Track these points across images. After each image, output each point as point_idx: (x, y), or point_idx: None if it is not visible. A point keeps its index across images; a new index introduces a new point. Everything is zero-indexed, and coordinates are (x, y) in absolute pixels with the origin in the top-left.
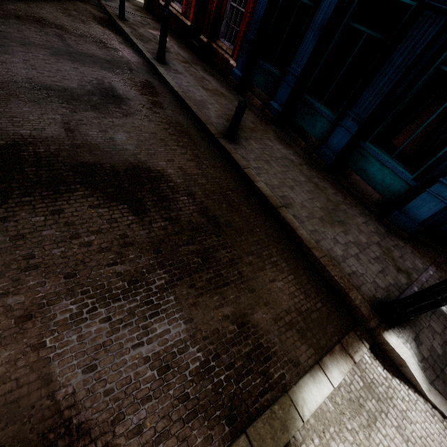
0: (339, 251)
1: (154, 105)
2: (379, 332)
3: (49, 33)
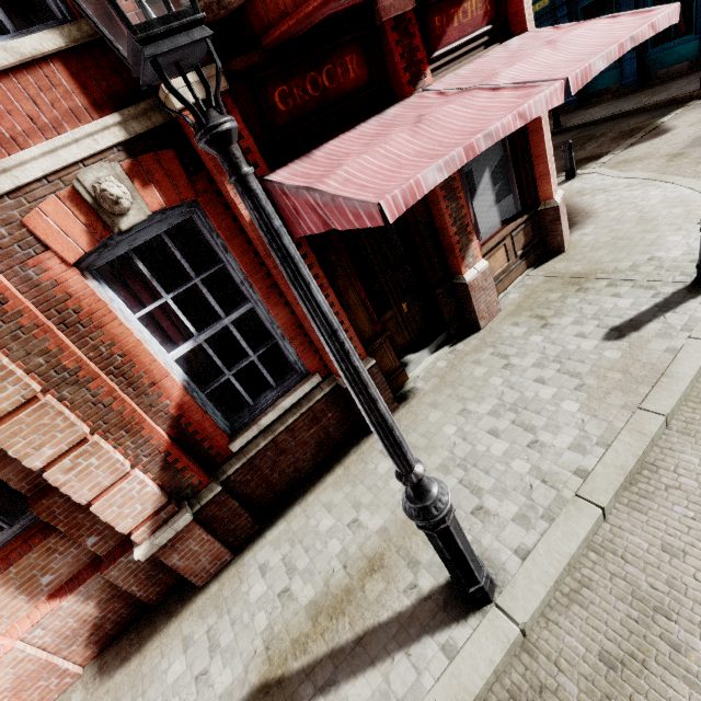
0: (664, 97)
1: None
2: (700, 92)
3: None
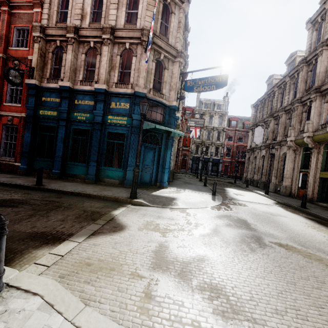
0: (111, 194)
1: None
2: (131, 200)
3: None
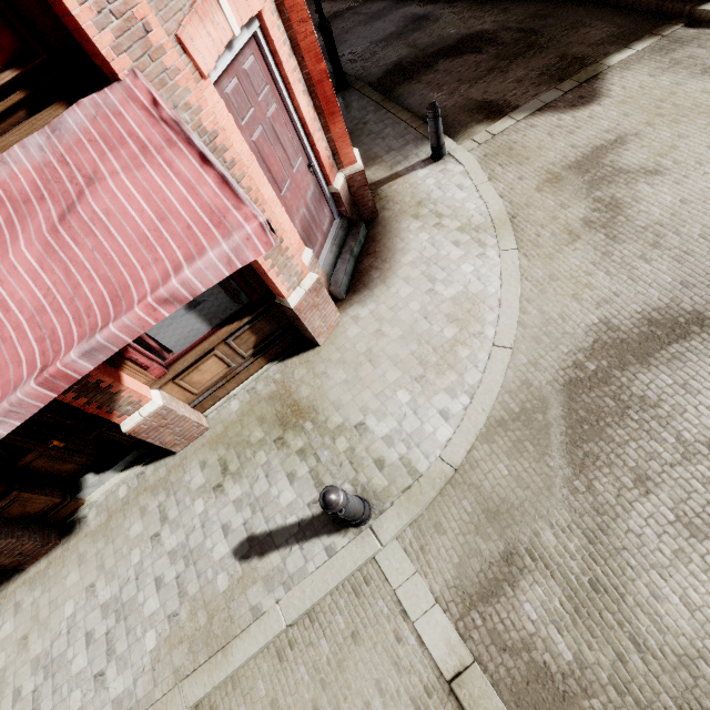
0: None
1: (450, 3)
2: (694, 9)
3: (349, 17)
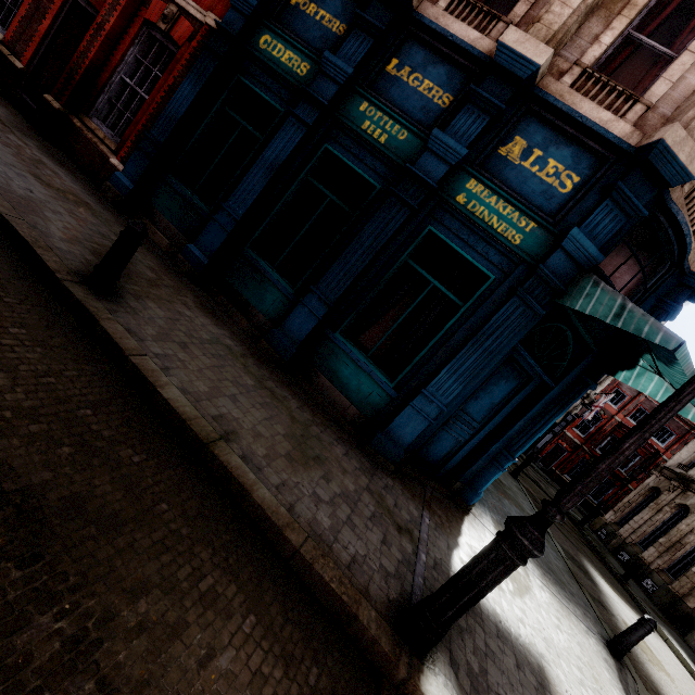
0: (326, 518)
1: None
2: (415, 685)
3: None
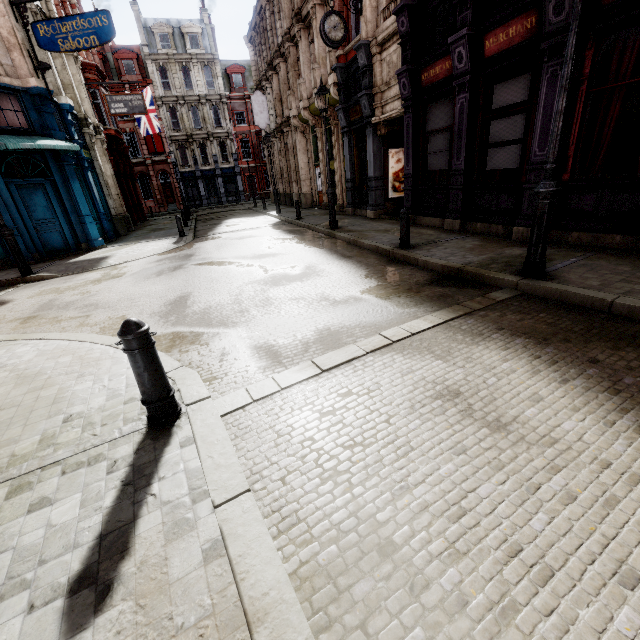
0: None
1: None
2: (24, 278)
3: None
